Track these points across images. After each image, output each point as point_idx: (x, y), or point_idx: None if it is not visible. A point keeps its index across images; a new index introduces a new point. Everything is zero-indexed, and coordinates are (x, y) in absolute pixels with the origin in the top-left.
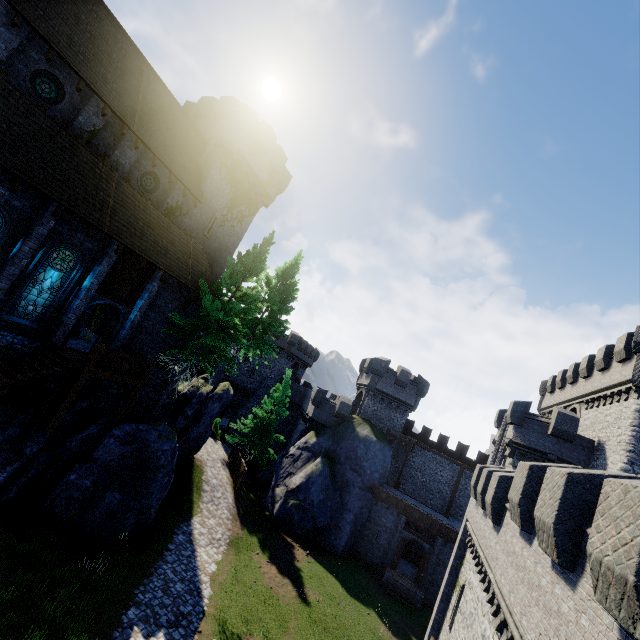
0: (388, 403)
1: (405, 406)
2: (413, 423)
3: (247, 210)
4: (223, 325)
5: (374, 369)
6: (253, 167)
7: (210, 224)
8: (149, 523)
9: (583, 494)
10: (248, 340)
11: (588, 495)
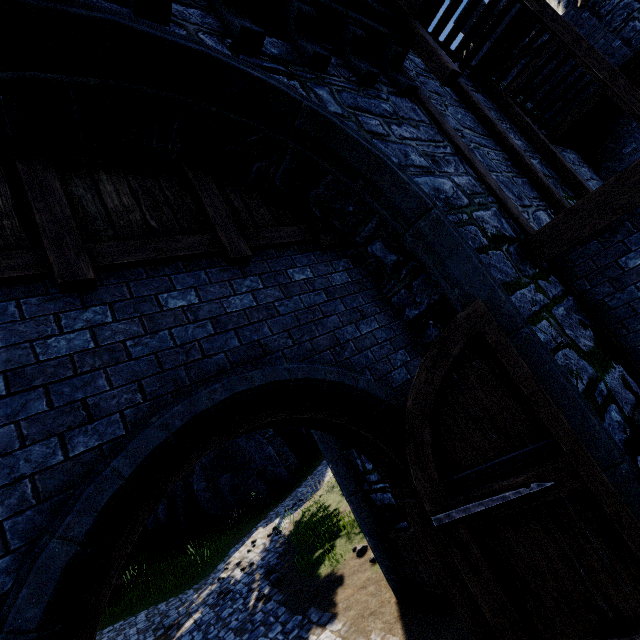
0: None
1: None
2: None
3: None
4: None
5: None
6: None
7: None
8: (280, 477)
9: None
10: None
11: None
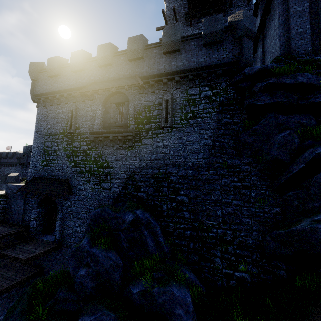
0: None
1: None
2: None
3: None
4: None
5: (23, 153)
6: None
7: None
8: None
9: None
10: None
11: None
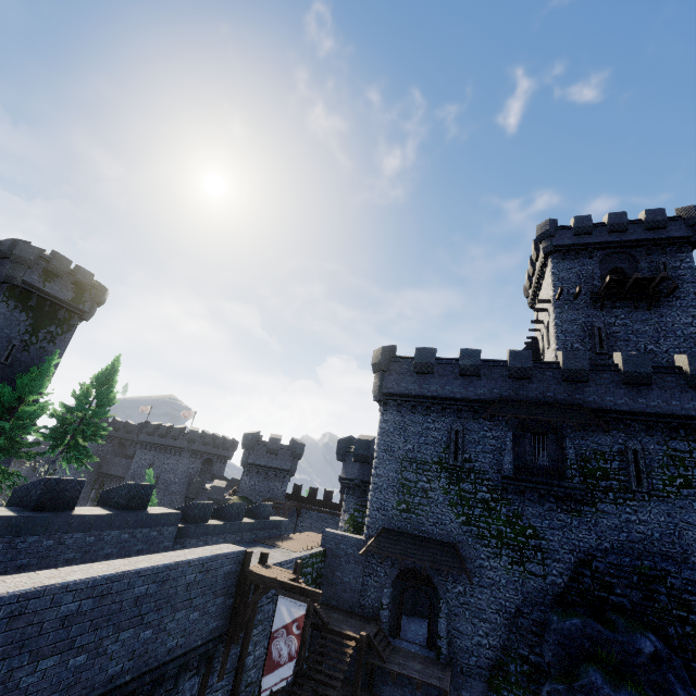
0: (265, 474)
1: (282, 472)
2: (301, 487)
3: (59, 329)
4: (1, 444)
5: (243, 444)
6: (50, 291)
7: (7, 352)
8: None
9: (15, 499)
10: (63, 451)
11: (17, 499)
